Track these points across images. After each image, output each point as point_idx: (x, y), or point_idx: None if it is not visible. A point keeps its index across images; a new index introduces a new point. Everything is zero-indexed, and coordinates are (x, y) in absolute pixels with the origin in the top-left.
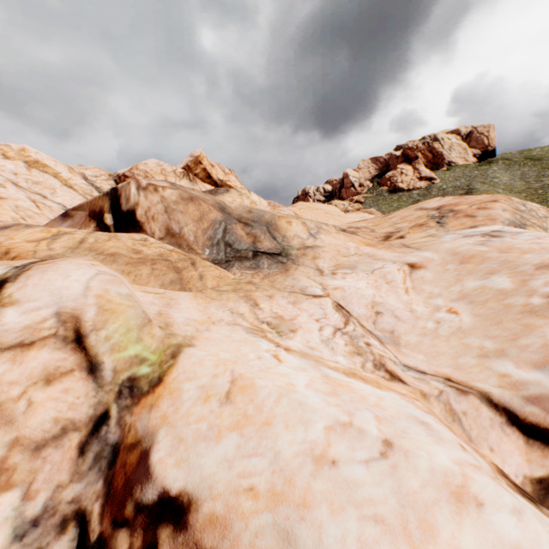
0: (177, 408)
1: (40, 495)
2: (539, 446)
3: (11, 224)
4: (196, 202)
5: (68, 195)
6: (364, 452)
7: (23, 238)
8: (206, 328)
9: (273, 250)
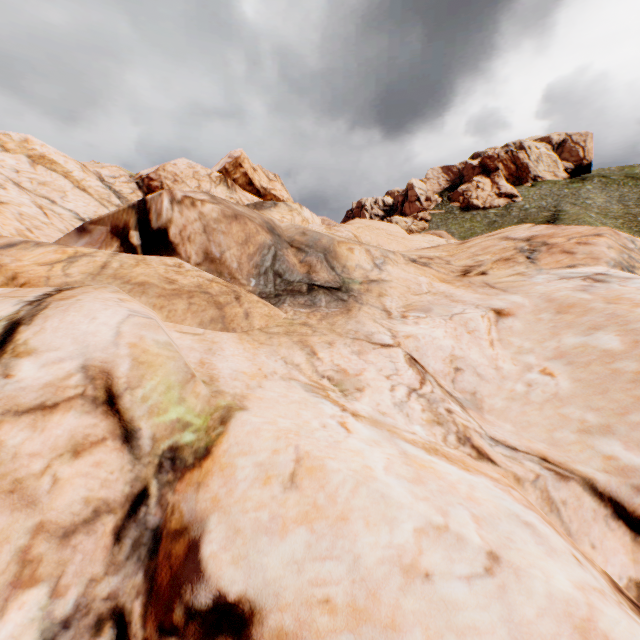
0: (231, 490)
1: (71, 591)
2: None
3: (18, 241)
4: (240, 221)
5: (81, 200)
6: (465, 565)
7: (33, 260)
8: (257, 383)
9: (331, 283)
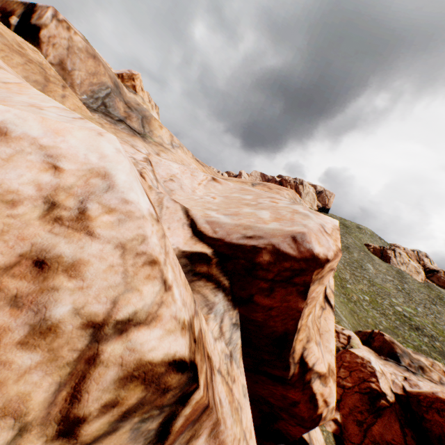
0: None
1: None
2: (196, 240)
3: None
4: (97, 62)
5: None
6: (65, 115)
7: None
8: None
9: (136, 129)
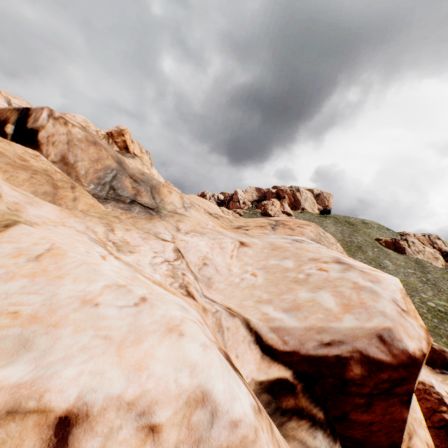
0: None
1: None
2: (269, 360)
3: None
4: (98, 147)
5: None
6: (124, 302)
7: None
8: (54, 224)
9: (149, 204)
